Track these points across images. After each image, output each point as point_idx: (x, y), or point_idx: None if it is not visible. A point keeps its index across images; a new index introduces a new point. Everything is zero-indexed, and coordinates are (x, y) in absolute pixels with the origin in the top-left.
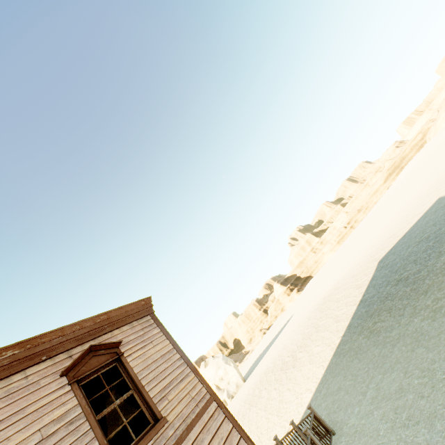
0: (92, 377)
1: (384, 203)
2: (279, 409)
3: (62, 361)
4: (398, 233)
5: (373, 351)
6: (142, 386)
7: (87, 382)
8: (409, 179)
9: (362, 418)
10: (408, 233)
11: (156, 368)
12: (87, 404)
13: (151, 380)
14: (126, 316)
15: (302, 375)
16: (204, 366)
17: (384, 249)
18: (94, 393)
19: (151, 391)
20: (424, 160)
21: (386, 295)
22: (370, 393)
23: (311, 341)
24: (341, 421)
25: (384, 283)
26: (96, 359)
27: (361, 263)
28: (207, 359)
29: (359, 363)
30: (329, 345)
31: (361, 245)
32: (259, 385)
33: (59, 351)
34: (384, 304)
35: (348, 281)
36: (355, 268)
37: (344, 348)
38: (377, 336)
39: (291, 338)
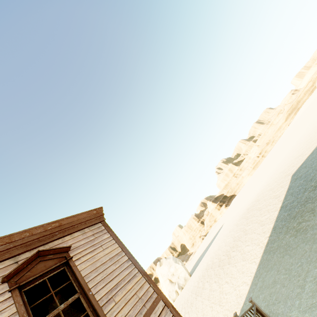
0: (38, 282)
1: (288, 135)
2: (220, 299)
3: (7, 267)
4: (306, 152)
5: (302, 247)
6: (88, 289)
7: (33, 287)
8: (306, 114)
9: (305, 311)
10: (315, 150)
11: (104, 270)
12: (26, 311)
13: (98, 282)
14: (78, 223)
15: (237, 270)
16: (159, 265)
17: (295, 165)
18: (40, 298)
19: (98, 293)
20: (316, 99)
21: (305, 199)
22: (309, 286)
23: (242, 242)
24: (282, 313)
25: (301, 190)
26: (44, 263)
27: (275, 179)
28: (161, 259)
29: (291, 259)
30: (258, 245)
31: (273, 166)
32: (202, 279)
33: (4, 257)
34: (305, 206)
35: (266, 194)
36: (271, 183)
37: (273, 246)
38: (305, 234)
39: (224, 241)
